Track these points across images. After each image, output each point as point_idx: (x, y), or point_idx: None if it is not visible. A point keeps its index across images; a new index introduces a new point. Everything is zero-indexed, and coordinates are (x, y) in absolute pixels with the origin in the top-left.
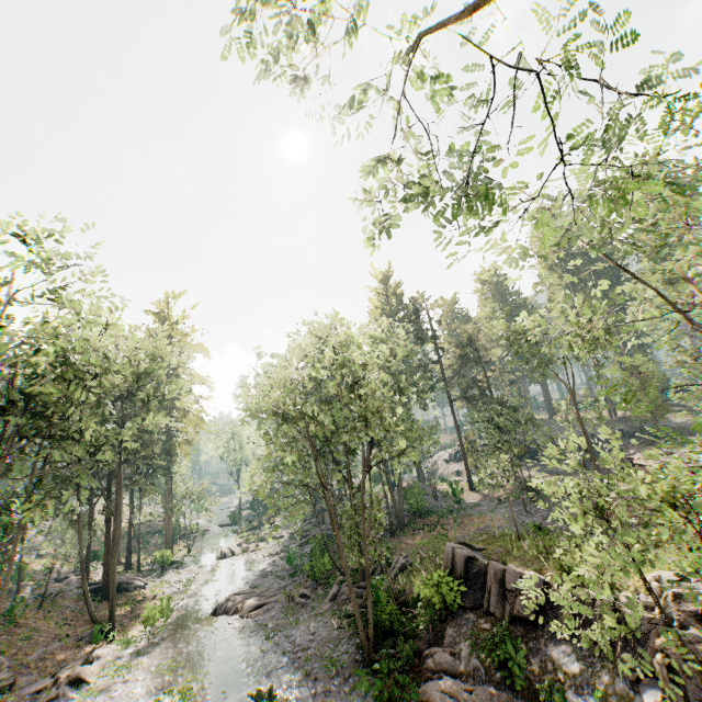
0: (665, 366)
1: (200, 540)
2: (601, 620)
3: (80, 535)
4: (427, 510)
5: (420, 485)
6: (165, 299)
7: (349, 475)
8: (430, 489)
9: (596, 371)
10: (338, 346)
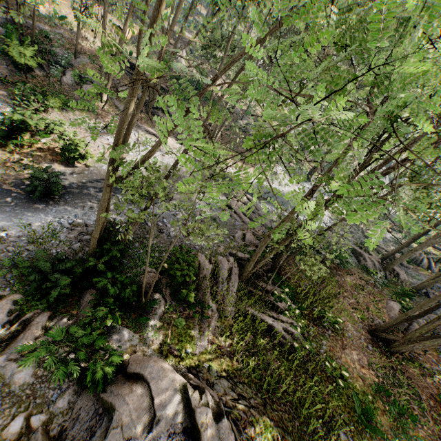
0: None
1: None
2: None
3: None
4: None
5: None
6: None
7: None
8: None
9: None
10: None
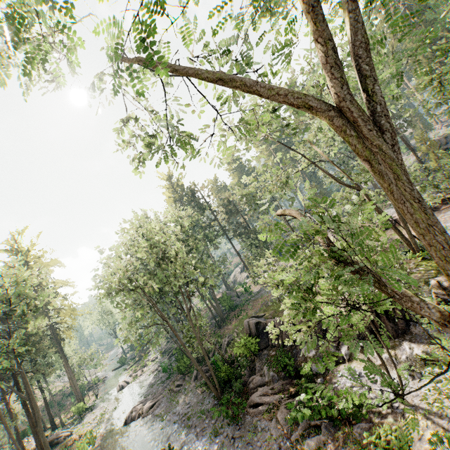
0: (324, 186)
1: (102, 385)
2: (319, 325)
3: (6, 425)
4: (234, 305)
5: (228, 292)
6: (12, 237)
7: (181, 306)
8: (234, 293)
9: (292, 201)
10: (148, 233)
